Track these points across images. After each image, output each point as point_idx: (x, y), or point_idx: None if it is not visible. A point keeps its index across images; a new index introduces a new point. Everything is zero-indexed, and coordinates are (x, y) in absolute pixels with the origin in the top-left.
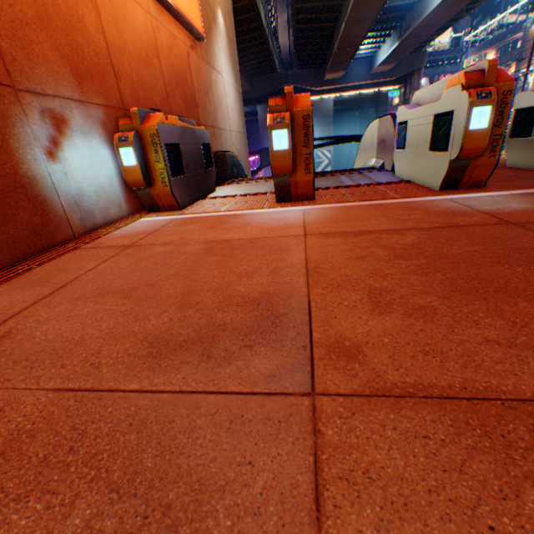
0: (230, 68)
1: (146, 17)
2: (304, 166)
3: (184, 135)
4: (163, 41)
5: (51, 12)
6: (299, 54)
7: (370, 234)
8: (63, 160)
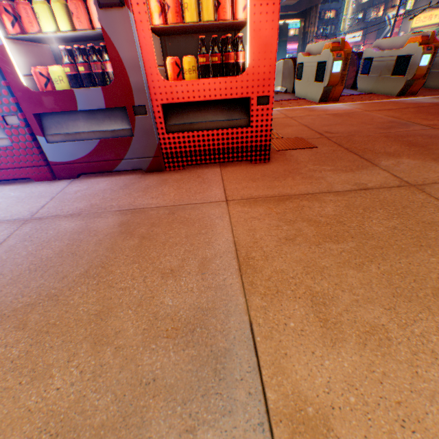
0: None
1: None
2: (340, 82)
3: None
4: None
5: None
6: None
7: (393, 110)
8: None
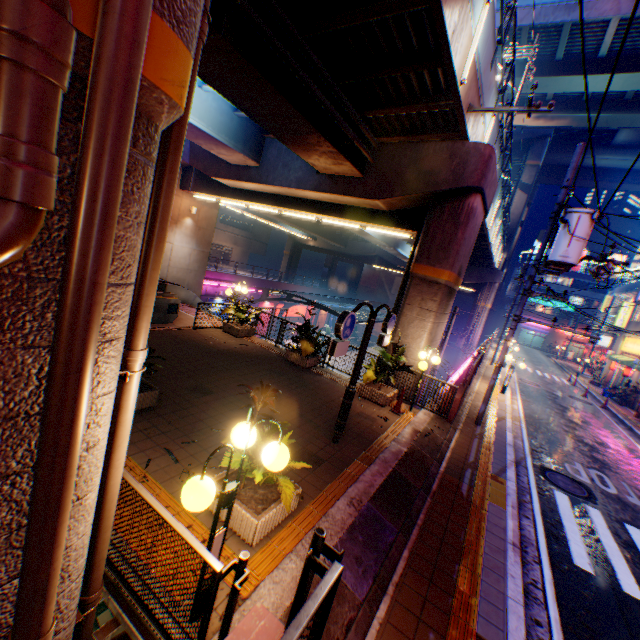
0: (192, 240)
1: None
2: None
3: None
4: None
5: None
6: None
7: None
8: None
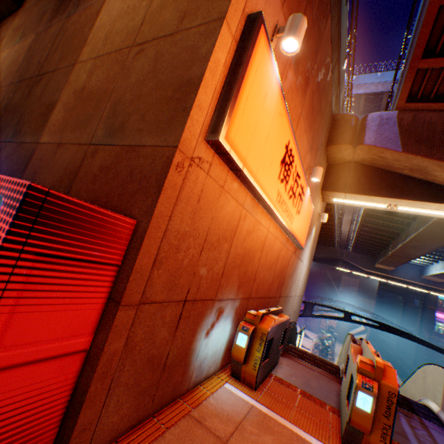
0: (308, 255)
1: (279, 245)
2: (379, 430)
3: (278, 328)
4: (282, 253)
5: (245, 258)
6: (356, 244)
7: None
8: (210, 335)
